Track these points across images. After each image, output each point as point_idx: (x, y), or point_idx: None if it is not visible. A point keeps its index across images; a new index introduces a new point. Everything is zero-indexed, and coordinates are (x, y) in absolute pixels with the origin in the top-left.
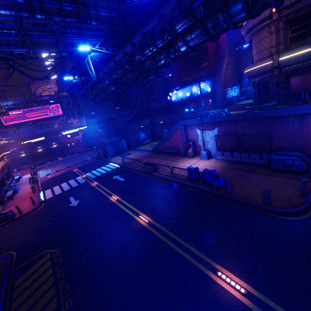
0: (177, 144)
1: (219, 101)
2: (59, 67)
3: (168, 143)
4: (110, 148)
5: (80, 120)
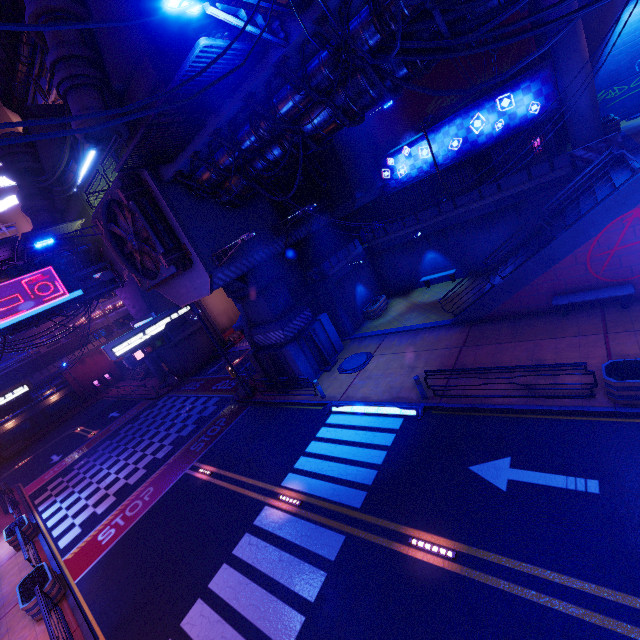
0: (615, 264)
1: (586, 129)
2: (20, 156)
3: (556, 275)
4: (300, 356)
5: (173, 287)
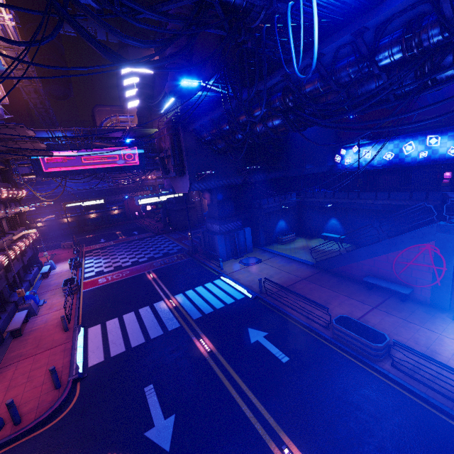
0: (408, 272)
1: None
2: (146, 86)
3: (374, 263)
4: (222, 244)
5: (176, 182)
